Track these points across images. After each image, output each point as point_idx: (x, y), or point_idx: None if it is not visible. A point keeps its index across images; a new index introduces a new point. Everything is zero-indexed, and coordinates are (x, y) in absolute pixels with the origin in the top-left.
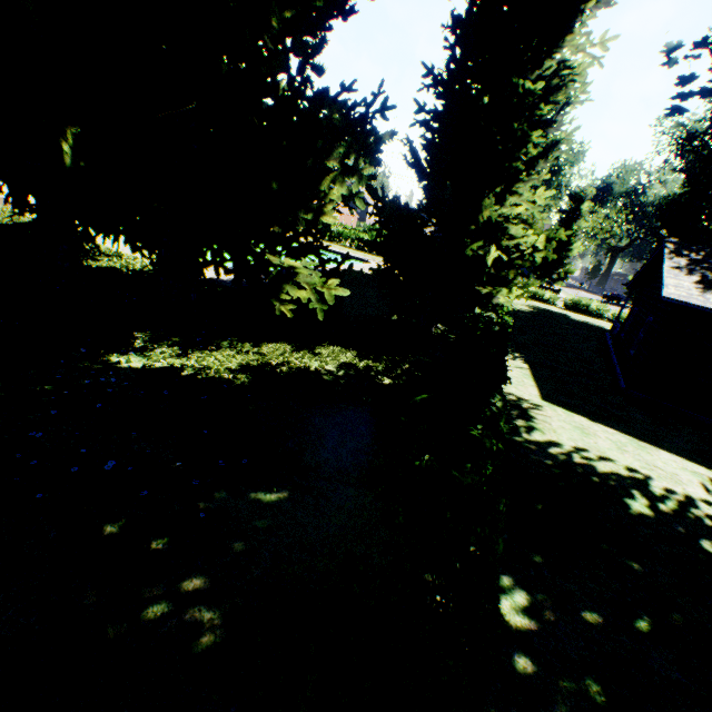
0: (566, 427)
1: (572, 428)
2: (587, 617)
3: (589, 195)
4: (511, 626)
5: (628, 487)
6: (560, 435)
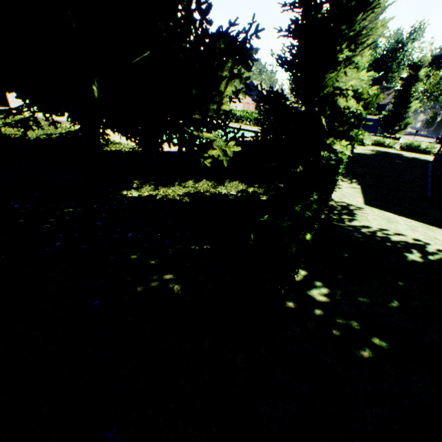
0: (377, 219)
1: (381, 219)
2: (360, 300)
3: (425, 63)
4: (316, 300)
5: (409, 248)
6: (371, 223)
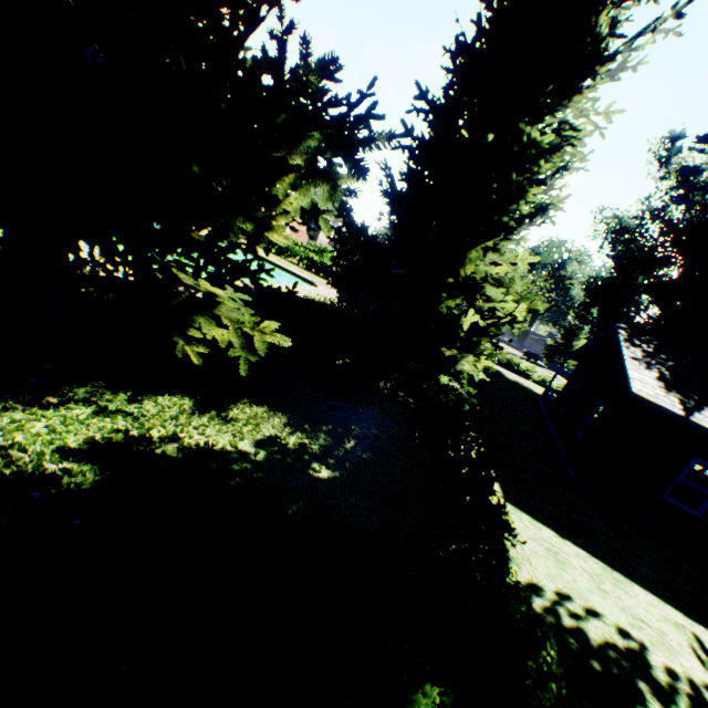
0: (540, 552)
1: (546, 553)
2: None
3: None
4: None
5: (632, 677)
6: (537, 569)
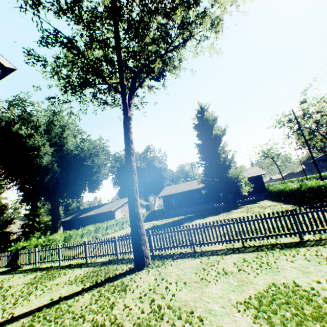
0: None
1: None
2: None
3: None
4: None
5: None
6: None
